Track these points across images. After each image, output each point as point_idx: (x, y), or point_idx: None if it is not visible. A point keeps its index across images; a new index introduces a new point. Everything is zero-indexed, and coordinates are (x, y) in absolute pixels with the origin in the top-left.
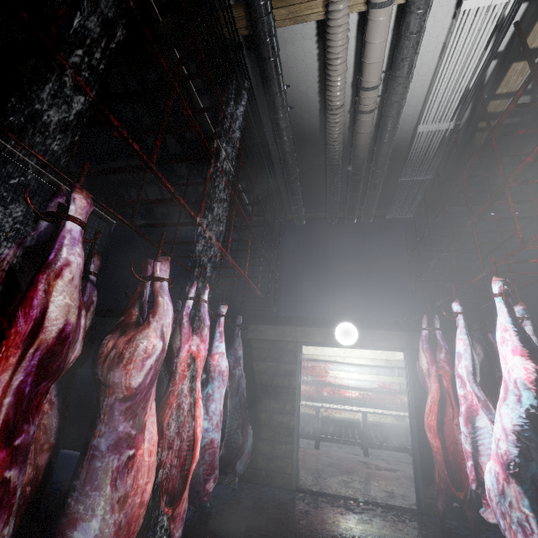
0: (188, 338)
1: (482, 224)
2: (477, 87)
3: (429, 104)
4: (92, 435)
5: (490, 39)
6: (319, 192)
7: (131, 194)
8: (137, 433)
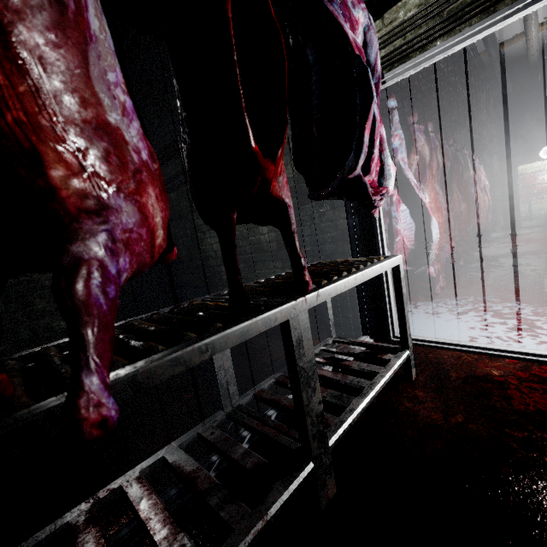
0: None
1: None
2: None
3: None
4: None
5: None
6: (522, 73)
7: None
8: (484, 196)
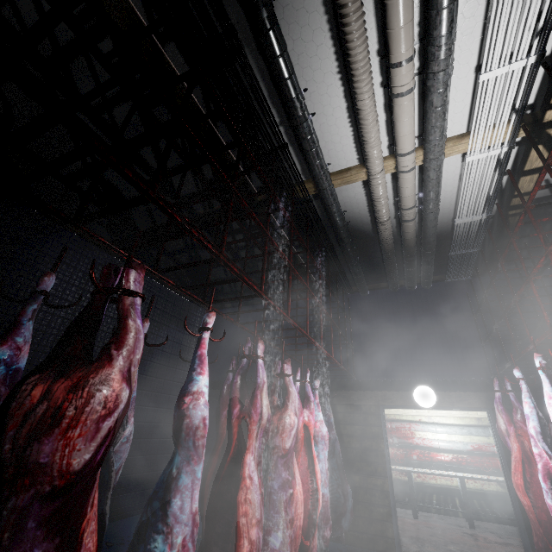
0: (302, 411)
1: (544, 279)
2: (496, 193)
3: (460, 205)
4: (268, 479)
5: (496, 166)
6: (378, 269)
7: (223, 286)
8: (293, 479)
